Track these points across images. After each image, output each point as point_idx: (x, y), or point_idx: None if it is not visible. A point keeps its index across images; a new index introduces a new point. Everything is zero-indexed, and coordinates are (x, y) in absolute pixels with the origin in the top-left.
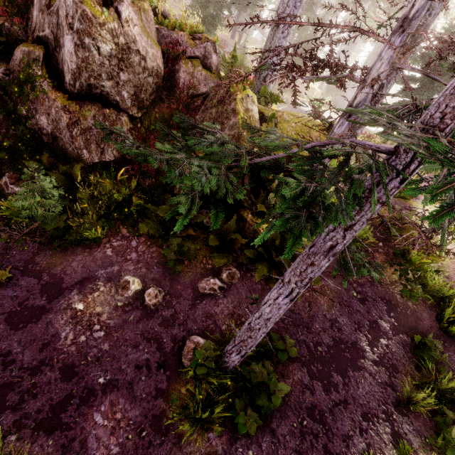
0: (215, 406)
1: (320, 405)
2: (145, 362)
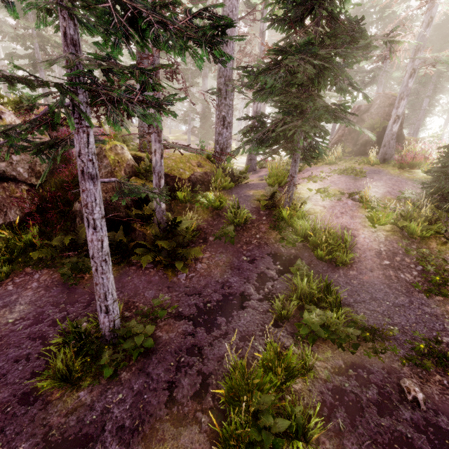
0: (89, 369)
1: (200, 343)
2: (26, 356)
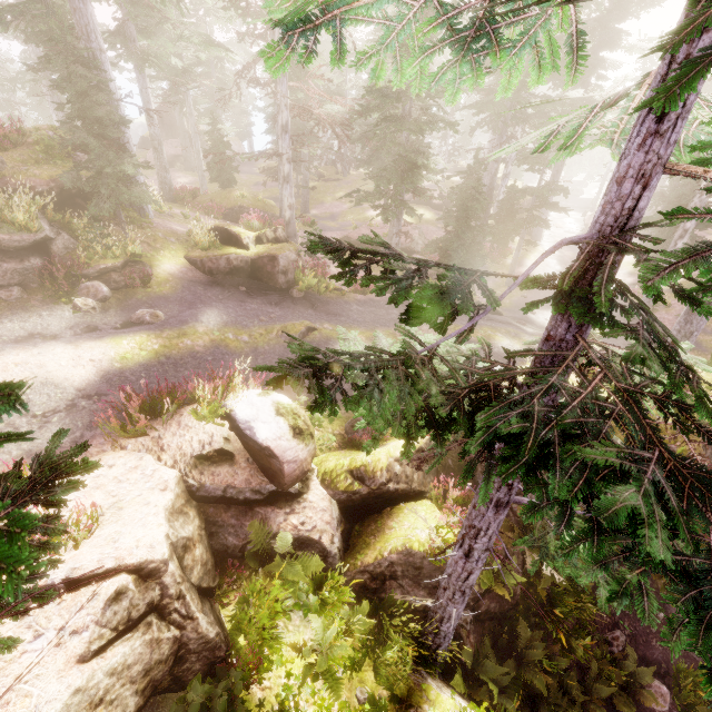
0: None
1: None
2: None
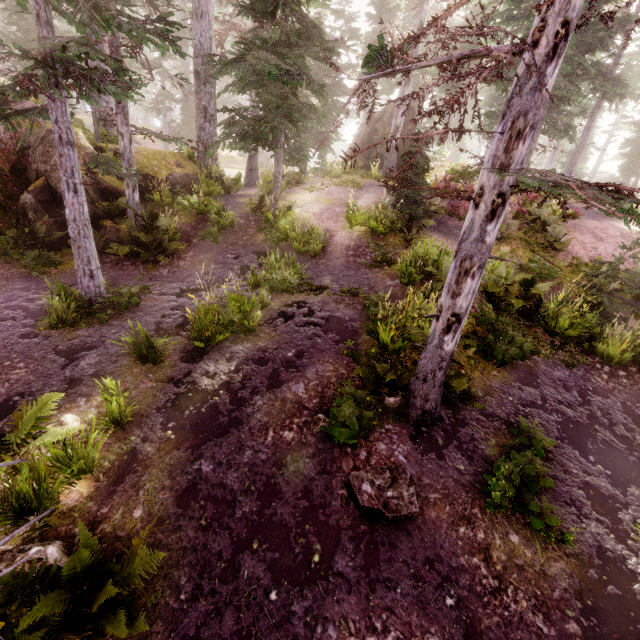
0: (81, 320)
1: (183, 305)
2: (11, 319)
